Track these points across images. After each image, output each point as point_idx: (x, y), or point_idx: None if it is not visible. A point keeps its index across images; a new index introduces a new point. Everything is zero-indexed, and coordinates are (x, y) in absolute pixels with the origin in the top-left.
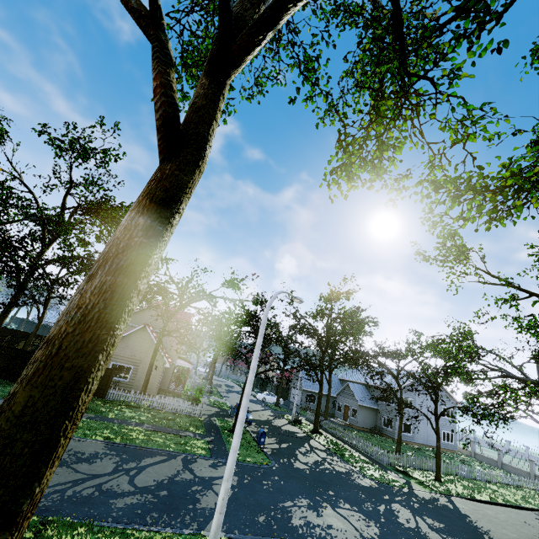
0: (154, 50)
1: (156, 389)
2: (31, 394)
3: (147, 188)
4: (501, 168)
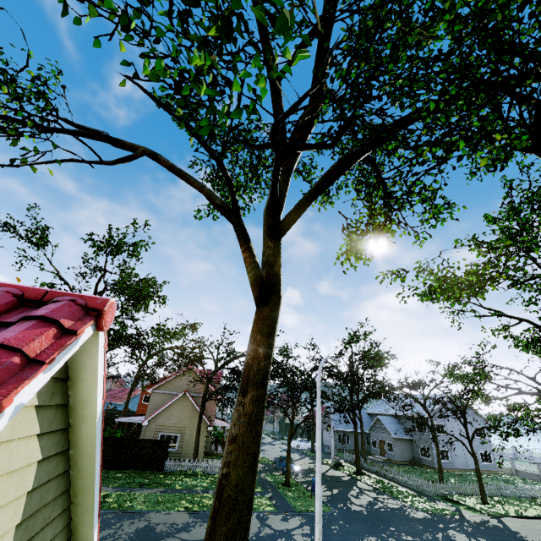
0: (238, 233)
1: (203, 454)
2: (237, 472)
3: (257, 326)
4: (469, 242)
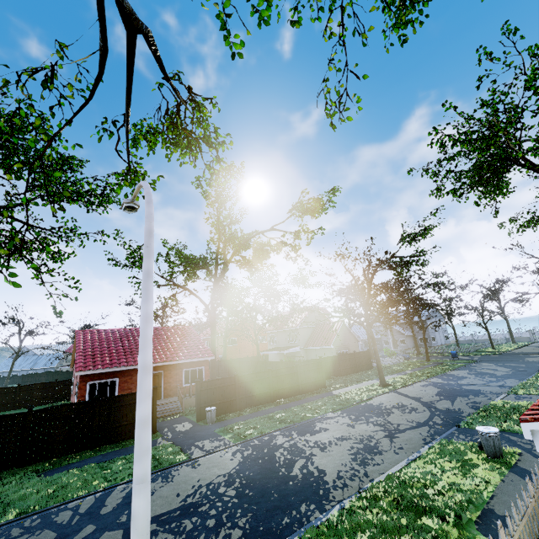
0: None
1: None
2: None
3: None
4: None
